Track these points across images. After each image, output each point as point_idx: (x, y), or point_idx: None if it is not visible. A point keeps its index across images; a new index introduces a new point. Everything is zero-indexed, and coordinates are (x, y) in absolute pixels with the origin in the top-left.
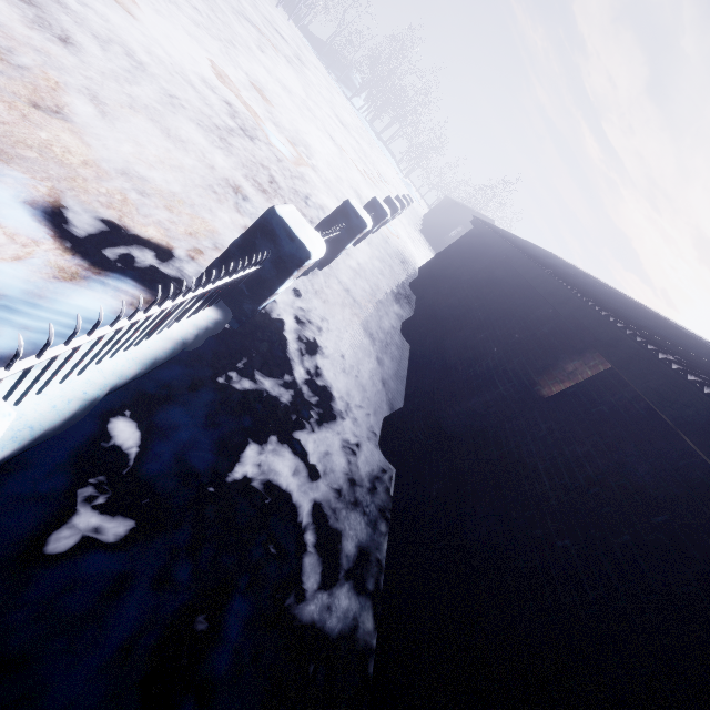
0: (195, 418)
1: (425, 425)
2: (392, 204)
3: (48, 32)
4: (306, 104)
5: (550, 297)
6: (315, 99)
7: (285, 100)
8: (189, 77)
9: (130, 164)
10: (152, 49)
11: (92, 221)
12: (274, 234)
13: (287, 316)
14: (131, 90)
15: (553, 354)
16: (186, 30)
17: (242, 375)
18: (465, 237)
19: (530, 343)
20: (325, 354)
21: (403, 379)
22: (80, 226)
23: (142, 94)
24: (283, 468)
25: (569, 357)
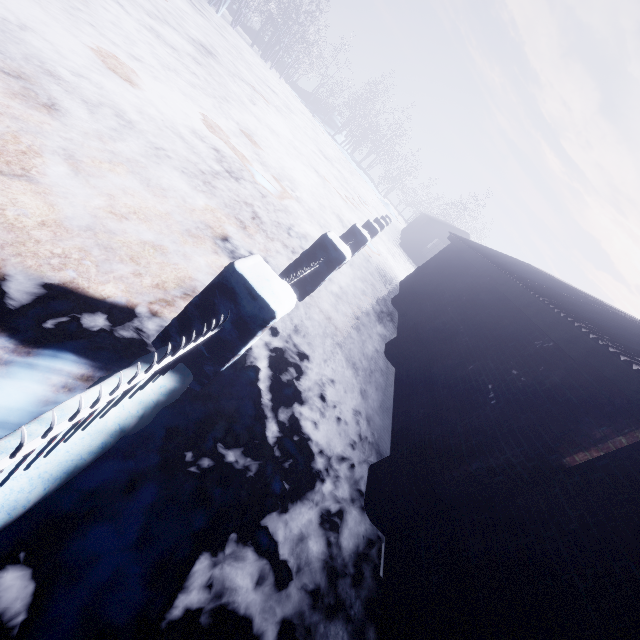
0: (125, 537)
1: (417, 489)
2: (371, 227)
3: (32, 101)
4: (293, 144)
5: (552, 332)
6: (301, 139)
7: (273, 142)
8: (179, 130)
9: (98, 219)
10: (145, 109)
11: (35, 288)
12: (234, 293)
13: (262, 361)
14: (114, 146)
15: (572, 416)
16: (183, 91)
17: (199, 452)
18: (443, 253)
19: (538, 394)
20: (303, 399)
21: (389, 410)
22: (17, 297)
23: (126, 149)
24: (243, 579)
25: (595, 422)
